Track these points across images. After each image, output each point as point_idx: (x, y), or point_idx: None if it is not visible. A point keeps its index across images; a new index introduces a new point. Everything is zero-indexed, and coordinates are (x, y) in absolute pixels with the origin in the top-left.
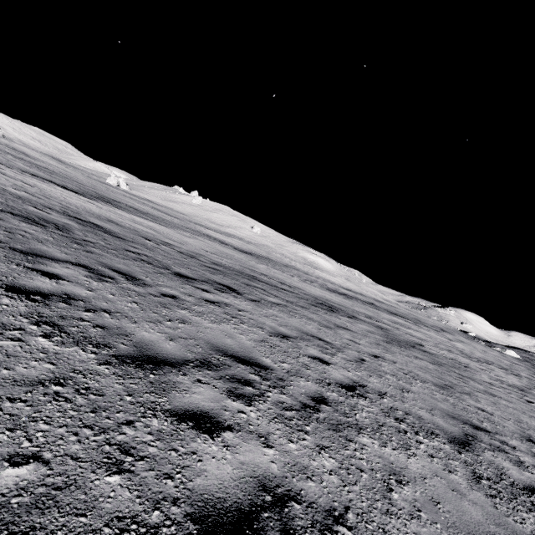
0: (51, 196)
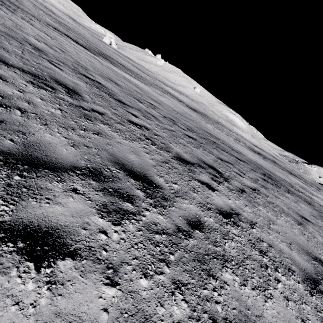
0: (66, 49)
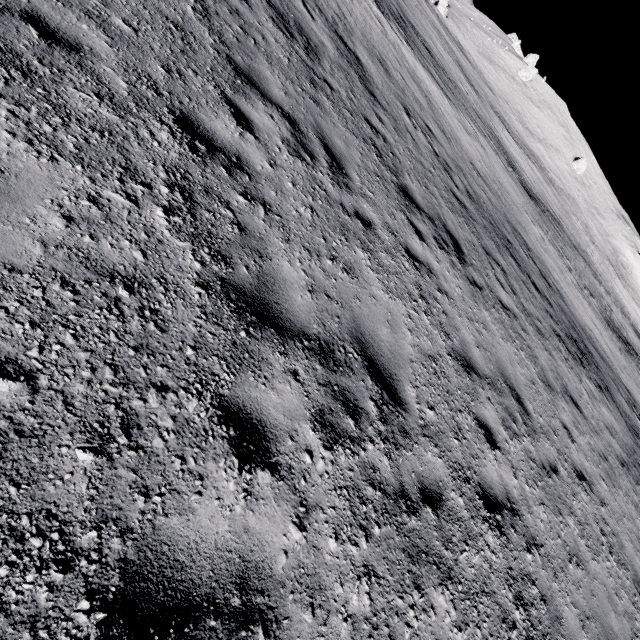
0: None
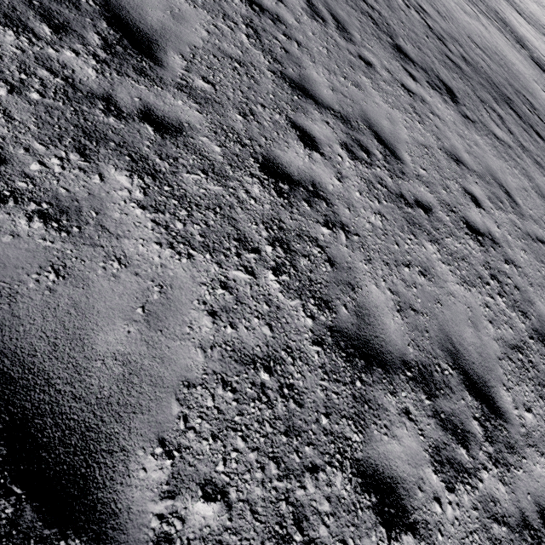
0: None
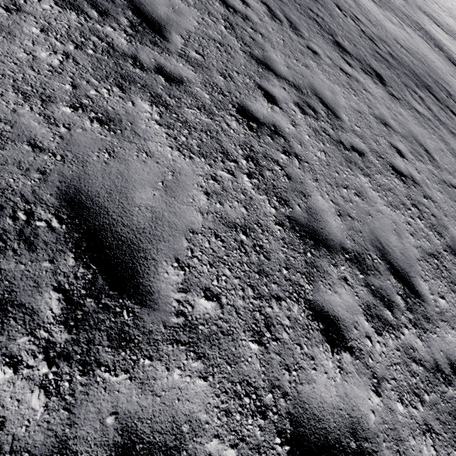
0: None
